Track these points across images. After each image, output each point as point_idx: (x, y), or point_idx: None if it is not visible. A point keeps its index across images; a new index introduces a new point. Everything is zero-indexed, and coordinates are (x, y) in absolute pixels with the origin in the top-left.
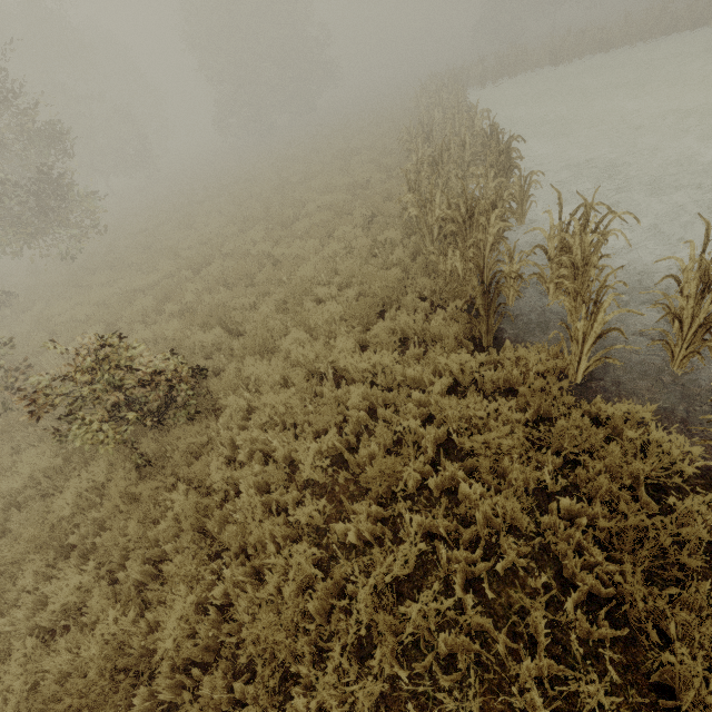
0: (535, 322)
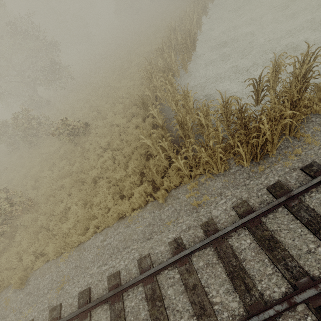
0: (166, 109)
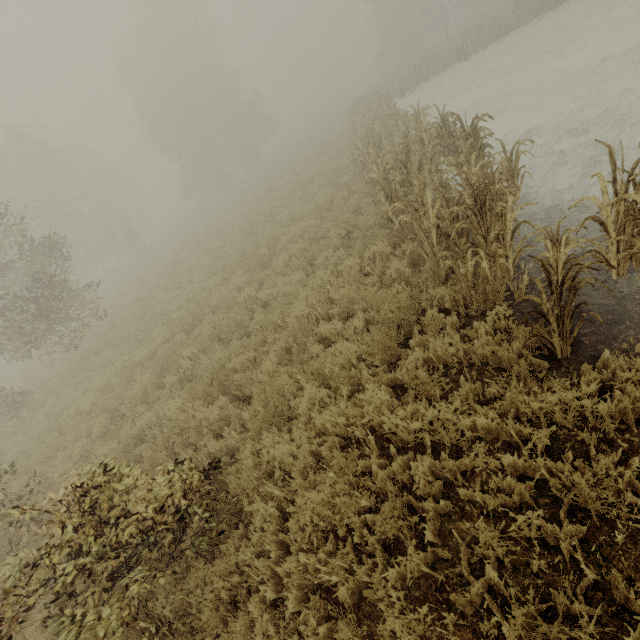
0: (611, 310)
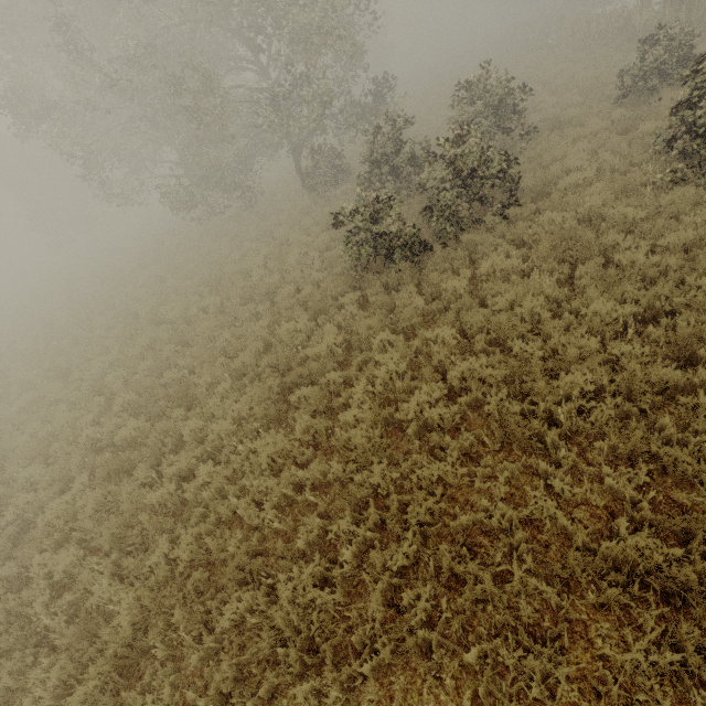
0: None
